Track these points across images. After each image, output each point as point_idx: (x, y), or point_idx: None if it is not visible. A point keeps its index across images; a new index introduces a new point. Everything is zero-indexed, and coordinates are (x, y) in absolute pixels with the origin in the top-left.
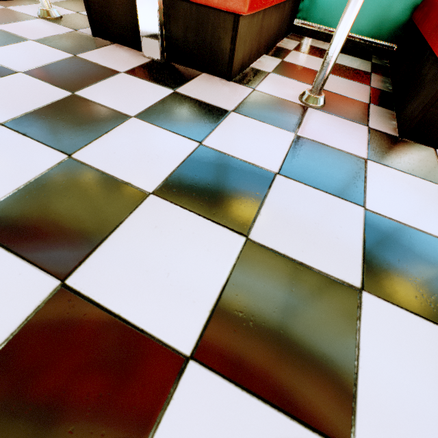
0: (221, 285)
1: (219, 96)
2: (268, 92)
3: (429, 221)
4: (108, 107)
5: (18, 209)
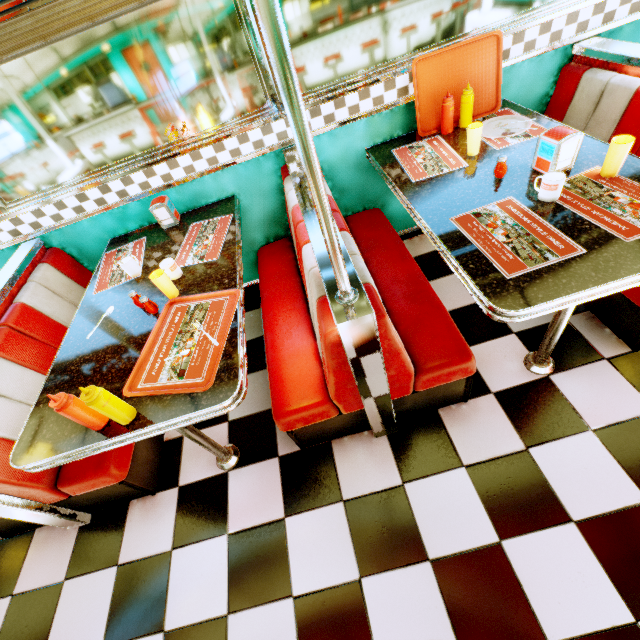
0: None
1: (492, 435)
2: (504, 386)
3: None
4: (472, 549)
5: None
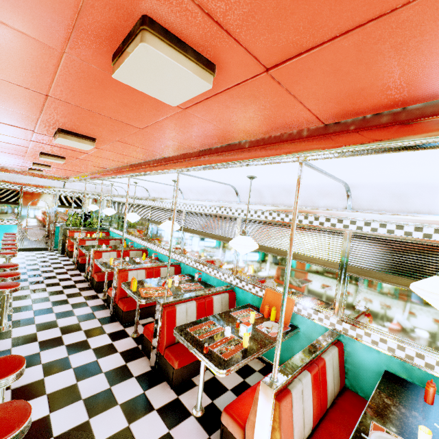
0: None
1: (159, 398)
2: (182, 400)
3: None
4: (115, 397)
5: (66, 436)
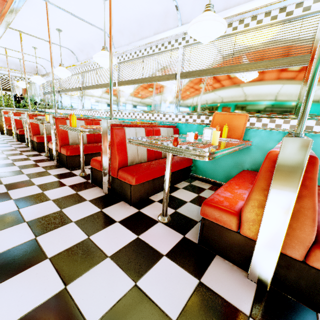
0: (35, 306)
1: (119, 213)
2: (145, 212)
3: (166, 299)
4: (68, 217)
5: (2, 257)
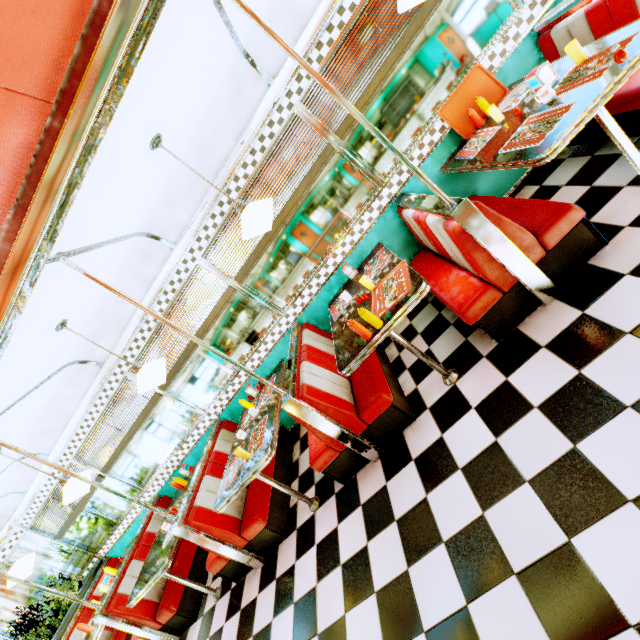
0: None
1: (639, 246)
2: (634, 216)
3: None
4: None
5: None
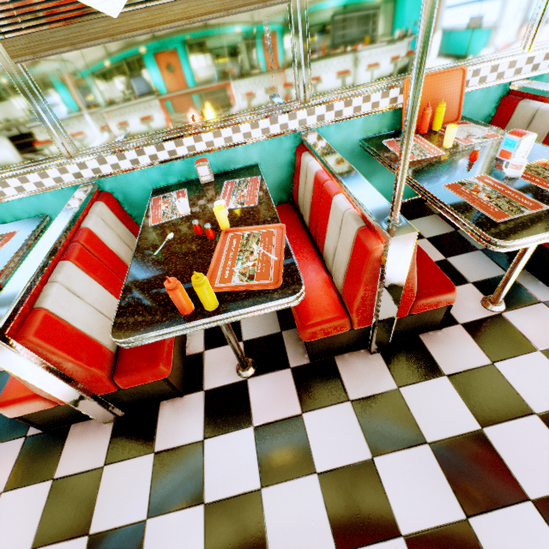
0: None
1: (464, 353)
2: (469, 319)
3: None
4: (461, 435)
5: None
